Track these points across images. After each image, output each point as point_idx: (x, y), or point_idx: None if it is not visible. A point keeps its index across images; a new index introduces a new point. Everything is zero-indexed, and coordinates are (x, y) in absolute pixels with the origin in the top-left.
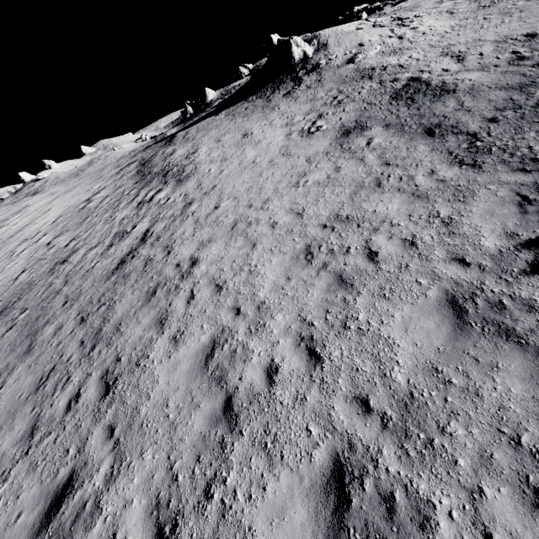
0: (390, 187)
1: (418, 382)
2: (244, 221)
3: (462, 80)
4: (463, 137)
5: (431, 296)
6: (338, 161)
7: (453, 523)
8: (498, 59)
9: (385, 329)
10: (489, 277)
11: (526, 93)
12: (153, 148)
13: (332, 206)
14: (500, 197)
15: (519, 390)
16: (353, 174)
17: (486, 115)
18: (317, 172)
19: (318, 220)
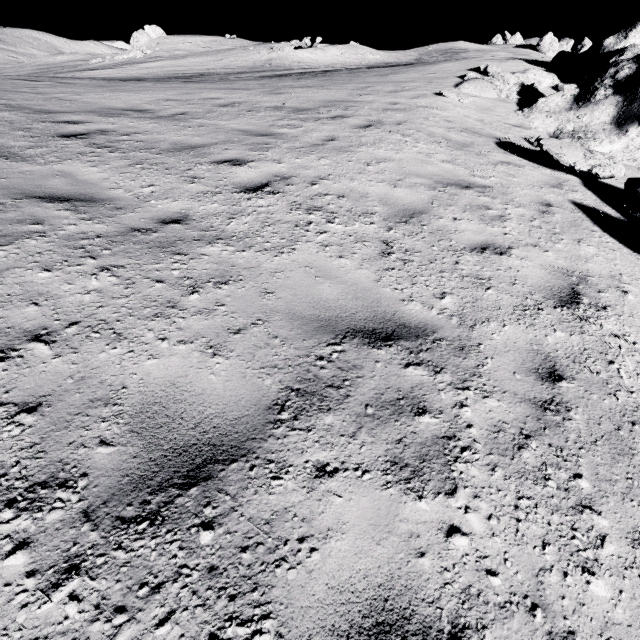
0: None
1: None
2: None
3: None
4: None
5: None
6: None
7: None
8: None
9: None
10: None
11: None
12: None
13: None
14: None
15: None
16: None
17: None
18: None
19: None
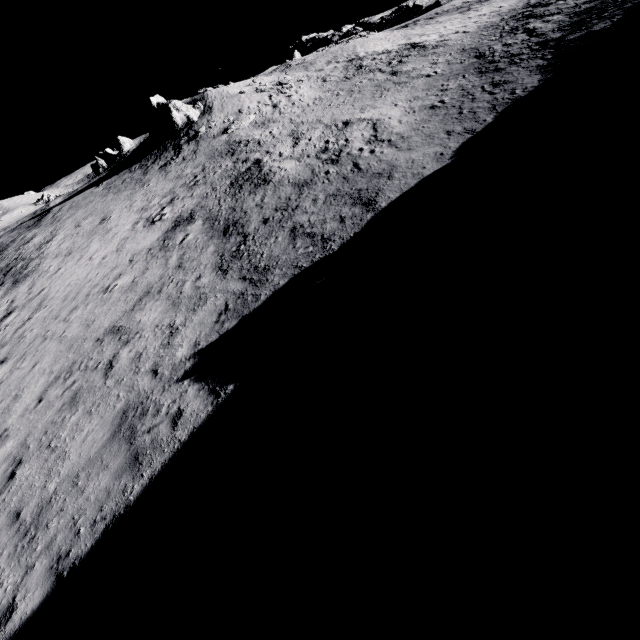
0: (165, 294)
1: (61, 489)
2: (43, 335)
3: (281, 169)
4: (239, 239)
5: (117, 408)
6: (151, 261)
7: (4, 594)
8: (314, 148)
9: (71, 444)
10: (159, 386)
11: (300, 192)
12: (20, 229)
13: (116, 316)
14: (216, 306)
15: (104, 483)
16: (151, 278)
17: (266, 215)
18: (130, 274)
19: (98, 332)
